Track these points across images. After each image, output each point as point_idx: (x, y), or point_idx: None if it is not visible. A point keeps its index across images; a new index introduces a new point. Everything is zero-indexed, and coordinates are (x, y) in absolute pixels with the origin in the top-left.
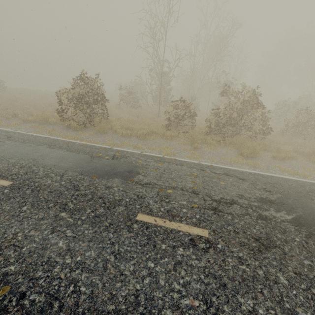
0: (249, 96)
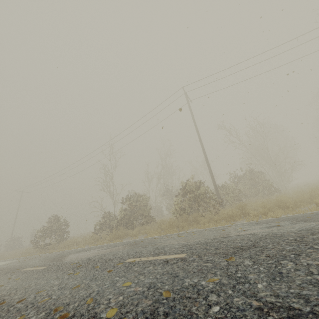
0: (126, 200)
